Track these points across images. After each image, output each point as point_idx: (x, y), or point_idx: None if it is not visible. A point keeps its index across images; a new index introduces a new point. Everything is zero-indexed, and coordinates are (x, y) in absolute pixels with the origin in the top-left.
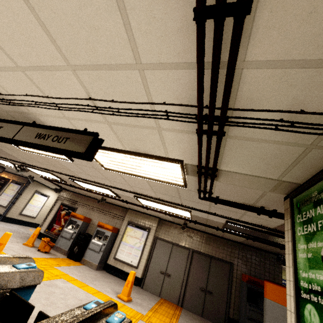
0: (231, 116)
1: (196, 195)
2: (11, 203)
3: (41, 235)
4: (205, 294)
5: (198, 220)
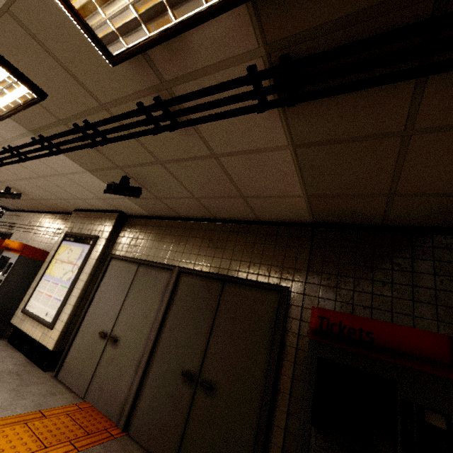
0: None
1: None
2: None
3: None
4: (194, 392)
5: (81, 108)
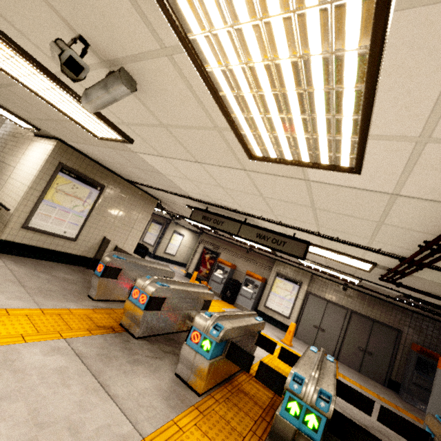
0: (431, 266)
1: (376, 276)
2: (157, 243)
3: (189, 276)
4: (364, 354)
5: (365, 286)
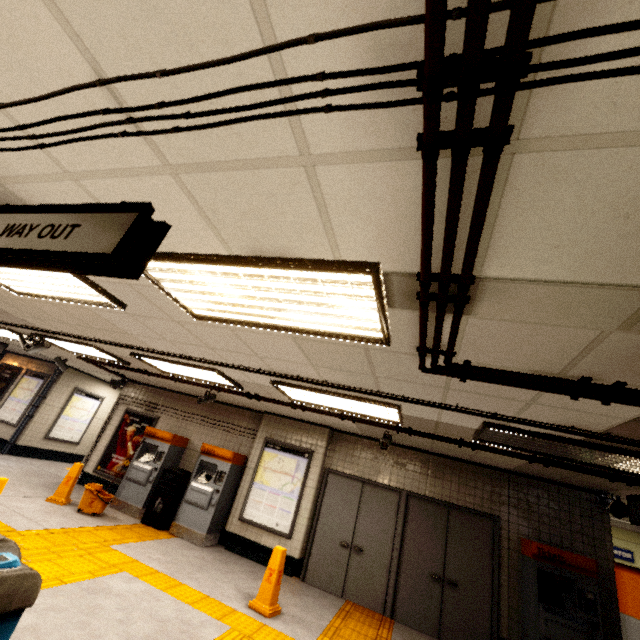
0: (547, 37)
1: (413, 364)
2: (26, 417)
3: (88, 479)
4: (442, 588)
5: (417, 427)
